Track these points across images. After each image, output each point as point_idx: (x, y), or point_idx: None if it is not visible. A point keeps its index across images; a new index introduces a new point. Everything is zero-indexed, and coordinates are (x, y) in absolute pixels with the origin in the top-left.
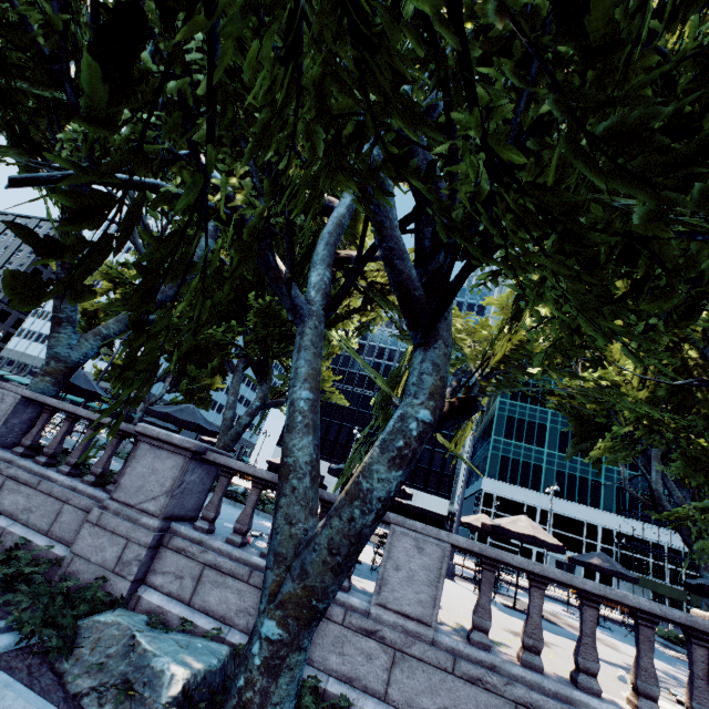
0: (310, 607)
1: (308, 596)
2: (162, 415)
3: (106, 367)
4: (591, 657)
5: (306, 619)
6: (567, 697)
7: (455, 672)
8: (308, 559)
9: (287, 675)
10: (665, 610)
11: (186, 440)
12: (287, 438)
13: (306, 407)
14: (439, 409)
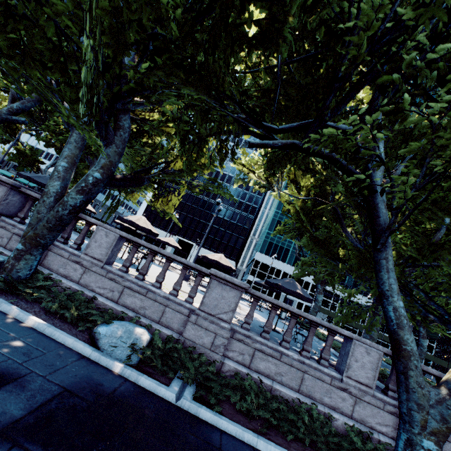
0: (37, 241)
1: (35, 236)
2: (25, 177)
3: (8, 149)
4: (161, 277)
5: (34, 245)
6: (145, 287)
7: (106, 277)
8: (39, 224)
9: (24, 261)
10: (188, 263)
11: (8, 179)
12: (48, 181)
13: (61, 169)
14: (106, 174)
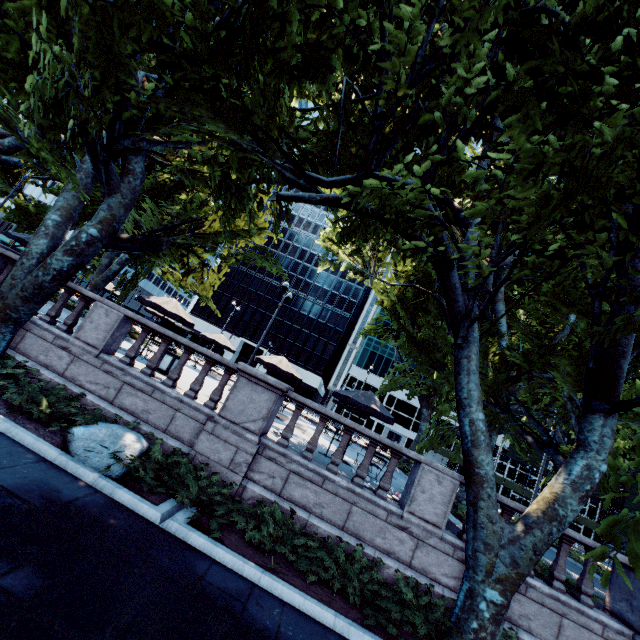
0: (6, 313)
1: (5, 308)
2: (16, 239)
3: (2, 203)
4: (175, 373)
5: (3, 319)
6: (152, 384)
7: (101, 368)
8: (11, 293)
9: None
10: (212, 355)
11: None
12: (32, 238)
13: (51, 224)
14: (105, 231)
